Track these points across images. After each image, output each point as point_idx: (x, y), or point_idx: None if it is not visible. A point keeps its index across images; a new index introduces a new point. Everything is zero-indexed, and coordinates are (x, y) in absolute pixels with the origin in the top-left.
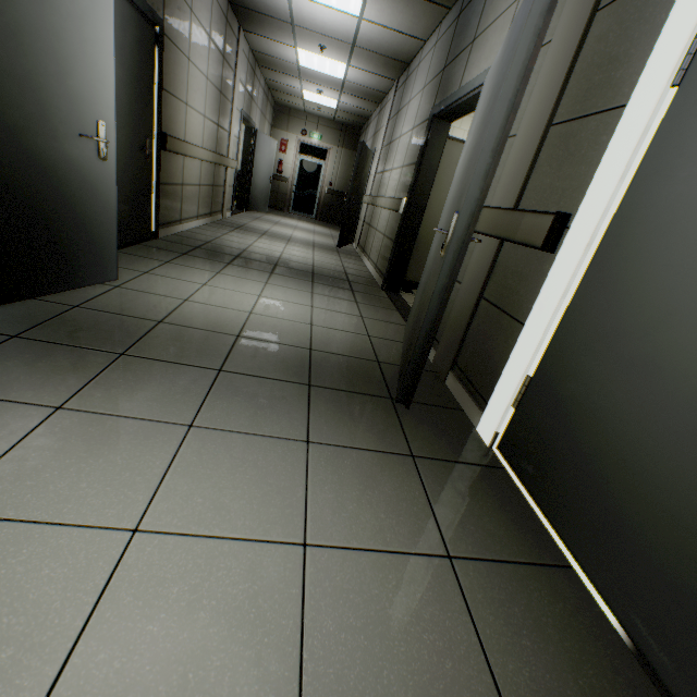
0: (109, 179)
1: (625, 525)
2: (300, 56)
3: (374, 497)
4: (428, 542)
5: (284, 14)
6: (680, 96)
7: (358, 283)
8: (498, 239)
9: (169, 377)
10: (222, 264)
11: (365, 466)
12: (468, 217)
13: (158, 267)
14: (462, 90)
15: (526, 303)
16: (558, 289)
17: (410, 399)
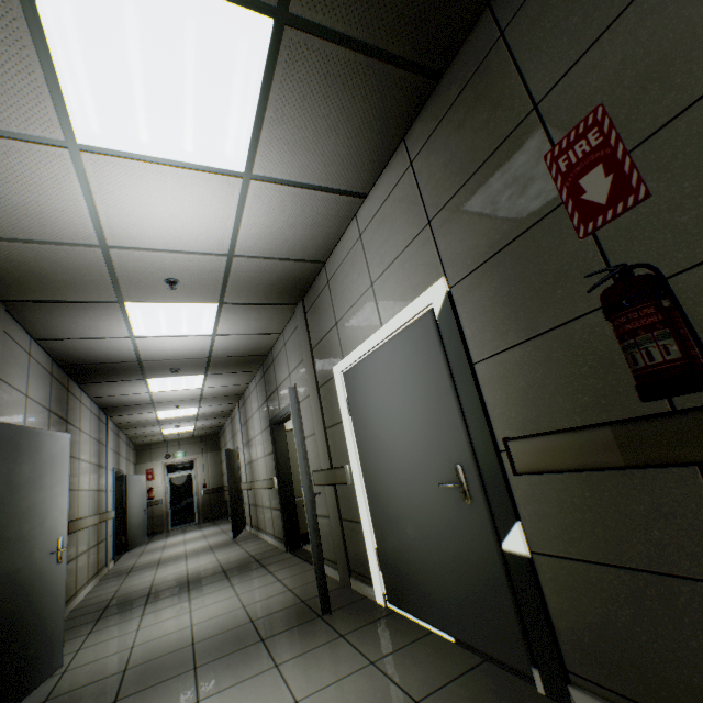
0: (62, 575)
1: (426, 586)
2: (159, 414)
3: (326, 664)
4: (360, 663)
5: (147, 401)
6: (353, 419)
7: (266, 557)
8: (332, 485)
9: (162, 690)
10: (140, 606)
11: (316, 655)
12: (308, 487)
13: (85, 640)
14: (282, 412)
15: (358, 511)
16: (362, 498)
17: (329, 605)
